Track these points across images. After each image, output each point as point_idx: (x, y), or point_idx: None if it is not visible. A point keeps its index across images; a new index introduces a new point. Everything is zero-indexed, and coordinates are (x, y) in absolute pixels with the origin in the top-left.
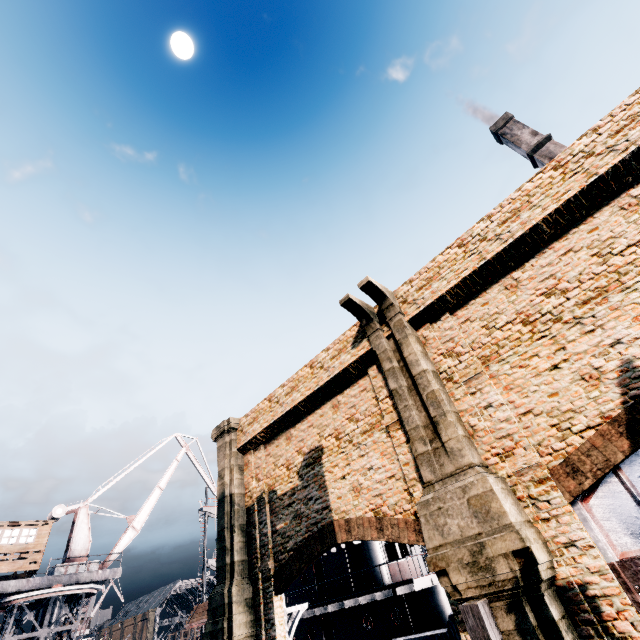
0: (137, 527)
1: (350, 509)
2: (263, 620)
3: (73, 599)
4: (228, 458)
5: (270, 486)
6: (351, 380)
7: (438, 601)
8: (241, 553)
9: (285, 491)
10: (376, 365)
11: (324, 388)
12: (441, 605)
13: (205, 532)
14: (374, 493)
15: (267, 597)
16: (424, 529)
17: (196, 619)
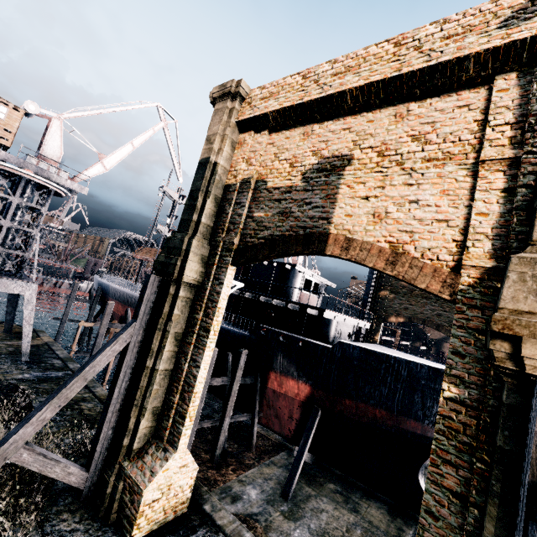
0: (106, 166)
1: (358, 231)
2: (212, 276)
3: (44, 192)
4: (223, 126)
5: (261, 175)
6: (452, 85)
7: (329, 329)
8: (209, 219)
9: (278, 186)
10: (519, 73)
11: (403, 80)
12: (330, 332)
13: (161, 205)
14: (403, 228)
15: (222, 263)
16: (510, 286)
17: (141, 254)
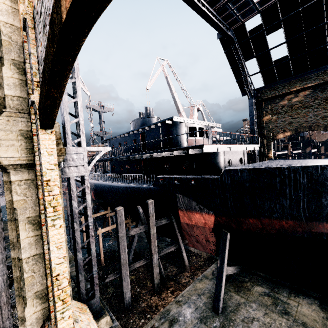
0: None
1: None
2: (37, 149)
3: None
4: None
5: (32, 3)
6: None
7: (217, 161)
8: (16, 89)
9: None
10: None
11: None
12: (219, 163)
13: (91, 118)
14: None
15: (37, 130)
16: None
17: None
